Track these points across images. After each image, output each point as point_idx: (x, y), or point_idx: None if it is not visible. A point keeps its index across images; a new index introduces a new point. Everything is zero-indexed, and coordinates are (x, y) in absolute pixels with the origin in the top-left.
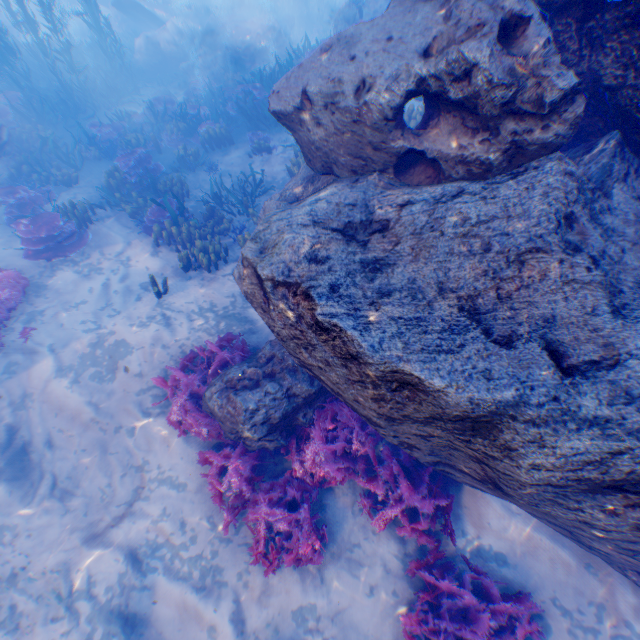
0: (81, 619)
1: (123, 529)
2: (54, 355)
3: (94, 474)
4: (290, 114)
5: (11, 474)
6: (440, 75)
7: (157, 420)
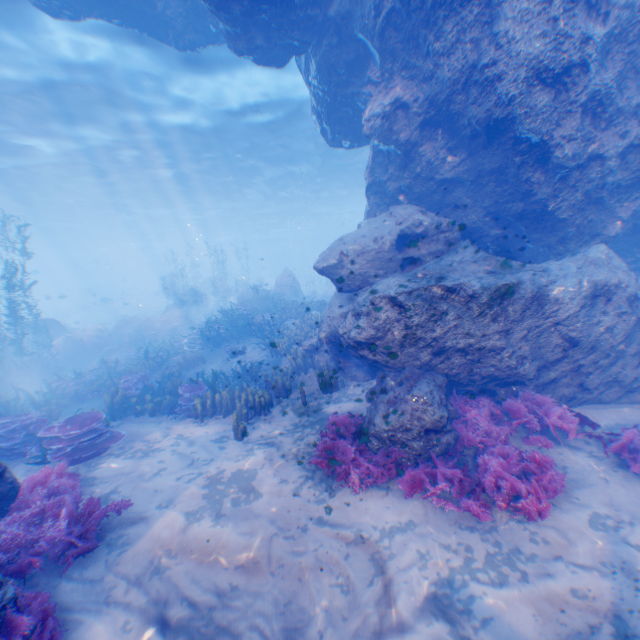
0: None
1: (401, 596)
2: (167, 508)
3: (315, 578)
4: (336, 264)
5: None
6: (409, 227)
7: (333, 497)
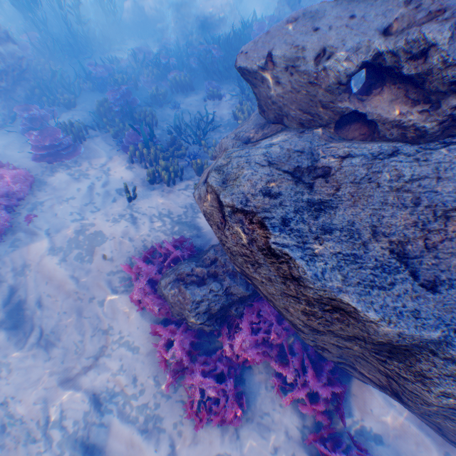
0: (53, 443)
1: (89, 377)
2: (48, 237)
3: (71, 332)
4: (254, 71)
5: (10, 324)
6: (397, 51)
7: (121, 296)
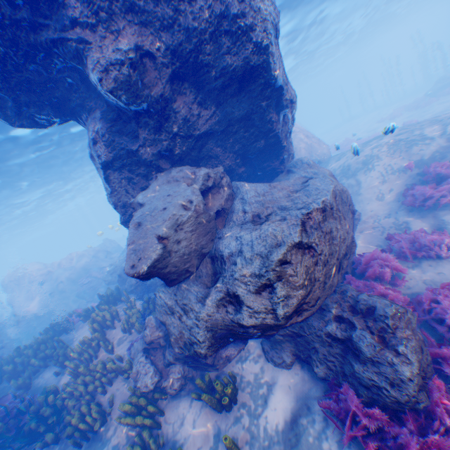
0: None
1: None
2: None
3: None
4: (162, 253)
5: None
6: (202, 182)
7: None
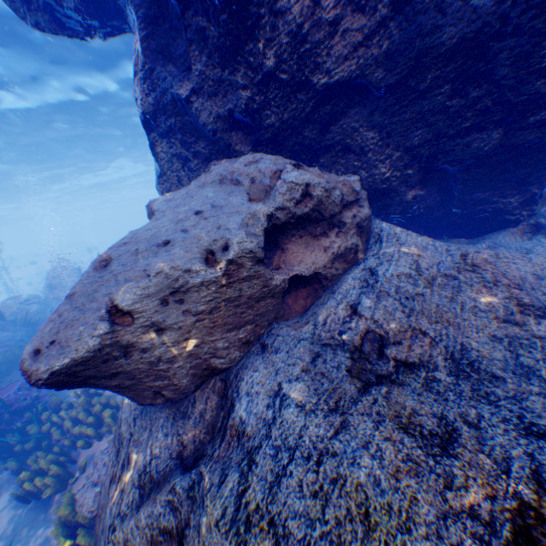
0: None
1: None
2: None
3: None
4: (100, 350)
5: None
6: (284, 205)
7: None
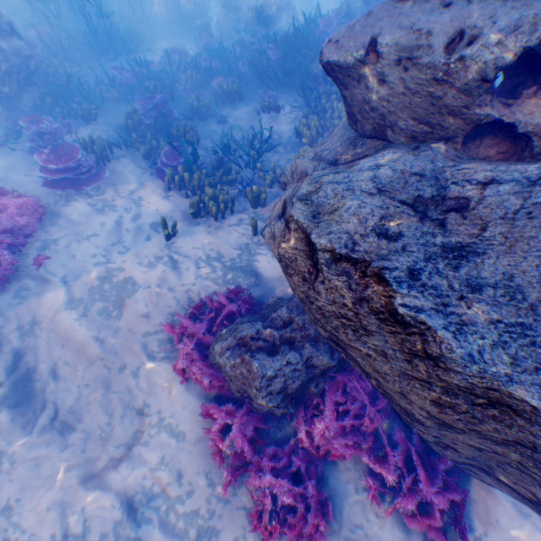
0: None
1: (120, 473)
2: (64, 285)
3: (95, 411)
4: (349, 67)
5: (14, 401)
6: None
7: (160, 364)
